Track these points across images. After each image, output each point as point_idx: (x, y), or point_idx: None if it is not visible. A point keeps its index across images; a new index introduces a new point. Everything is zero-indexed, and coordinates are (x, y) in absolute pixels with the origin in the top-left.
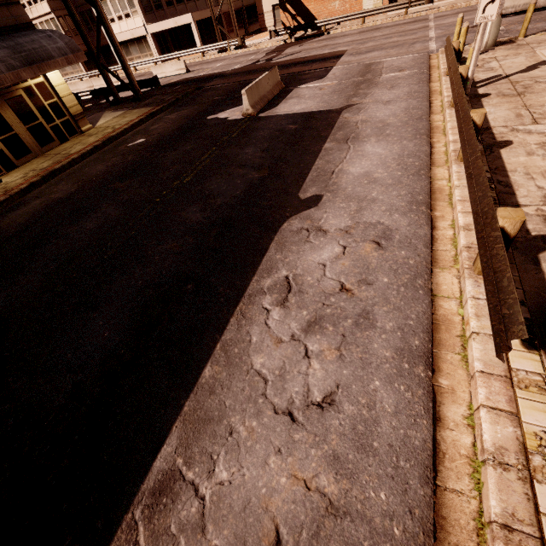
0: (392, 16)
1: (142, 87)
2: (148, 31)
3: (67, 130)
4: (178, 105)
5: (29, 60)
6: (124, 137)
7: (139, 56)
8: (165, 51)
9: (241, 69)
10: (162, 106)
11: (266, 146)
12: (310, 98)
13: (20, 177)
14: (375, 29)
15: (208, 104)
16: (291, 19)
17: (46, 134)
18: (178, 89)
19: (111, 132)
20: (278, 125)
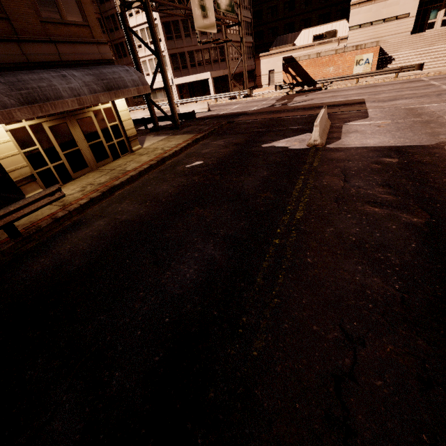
0: (381, 78)
1: (178, 119)
2: (173, 82)
3: (121, 148)
4: (219, 134)
5: (108, 86)
6: (178, 158)
7: (163, 100)
8: (183, 97)
9: (262, 110)
10: (204, 133)
11: (380, 179)
12: (375, 133)
13: (77, 190)
14: (374, 86)
15: (252, 134)
16: (291, 78)
17: (103, 151)
18: (209, 122)
19: (162, 153)
20: (368, 157)
